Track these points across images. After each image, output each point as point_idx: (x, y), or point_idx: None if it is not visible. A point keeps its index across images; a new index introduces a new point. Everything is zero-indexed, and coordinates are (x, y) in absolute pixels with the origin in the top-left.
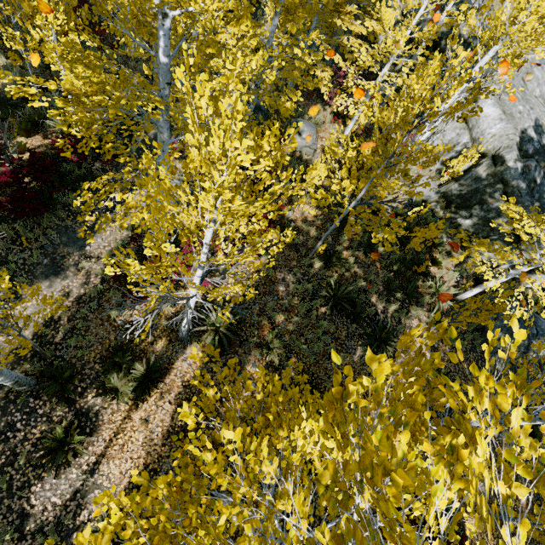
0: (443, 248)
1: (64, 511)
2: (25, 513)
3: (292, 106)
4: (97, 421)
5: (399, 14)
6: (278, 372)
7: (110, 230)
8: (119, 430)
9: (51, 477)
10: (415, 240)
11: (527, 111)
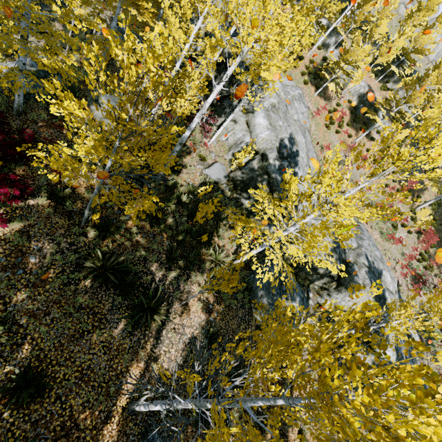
0: (226, 221)
1: None
2: None
3: (56, 66)
4: None
5: (203, 33)
6: None
7: None
8: None
9: None
10: (198, 214)
11: (285, 127)
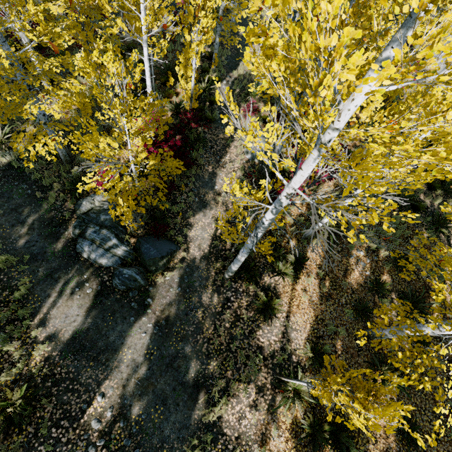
0: None
1: (281, 344)
2: (260, 346)
3: None
4: (276, 292)
5: None
6: (375, 253)
7: (224, 173)
8: (292, 297)
9: (265, 326)
10: None
11: None
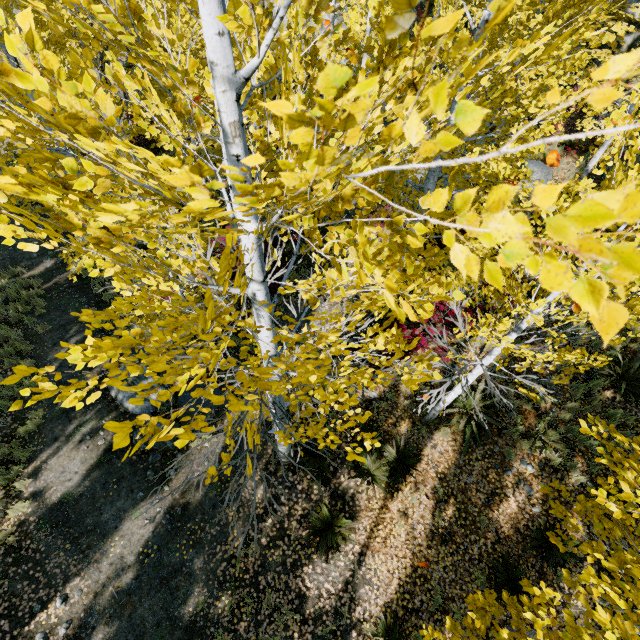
0: None
1: (338, 602)
2: (302, 594)
3: None
4: (354, 505)
5: None
6: (558, 474)
7: (328, 304)
8: (378, 520)
9: (320, 560)
10: None
11: None
